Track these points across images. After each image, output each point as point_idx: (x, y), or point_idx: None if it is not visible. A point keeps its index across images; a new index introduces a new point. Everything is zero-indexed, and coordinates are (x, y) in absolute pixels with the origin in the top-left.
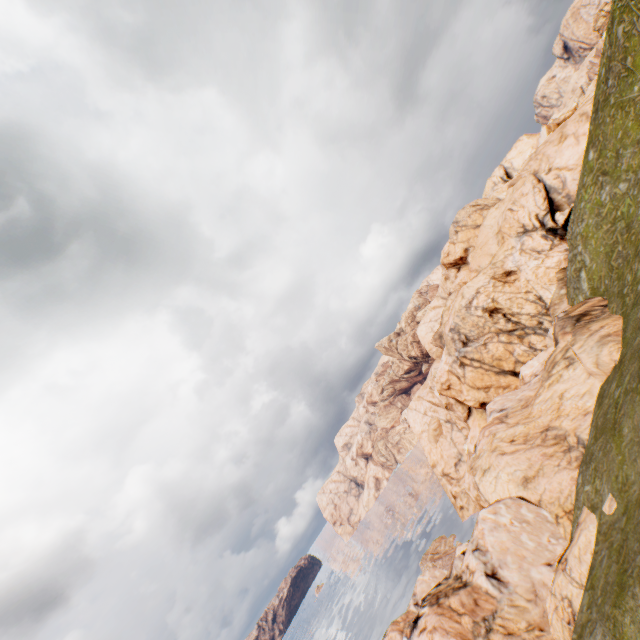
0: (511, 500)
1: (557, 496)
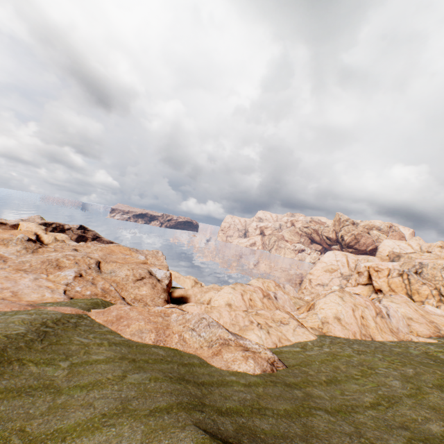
0: (402, 315)
1: (417, 330)
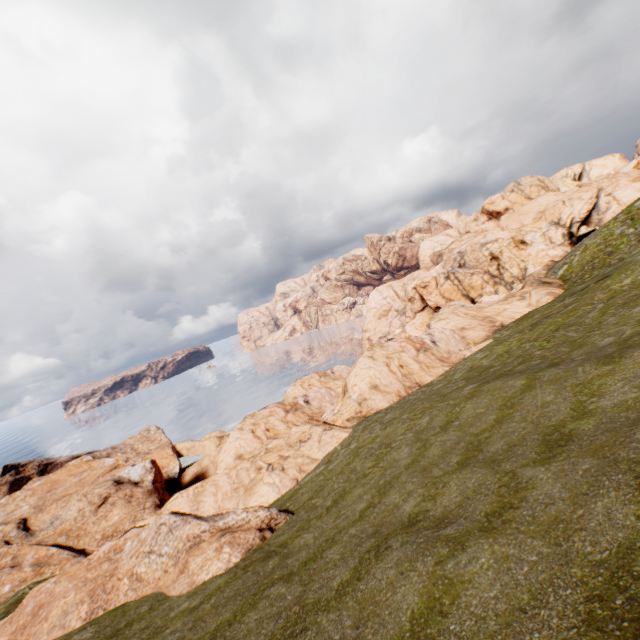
0: (452, 330)
1: (474, 338)
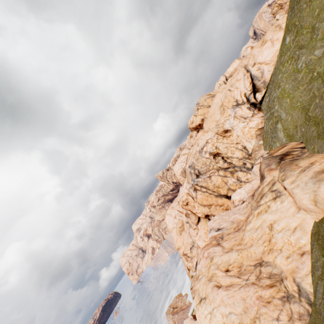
0: None
1: None
